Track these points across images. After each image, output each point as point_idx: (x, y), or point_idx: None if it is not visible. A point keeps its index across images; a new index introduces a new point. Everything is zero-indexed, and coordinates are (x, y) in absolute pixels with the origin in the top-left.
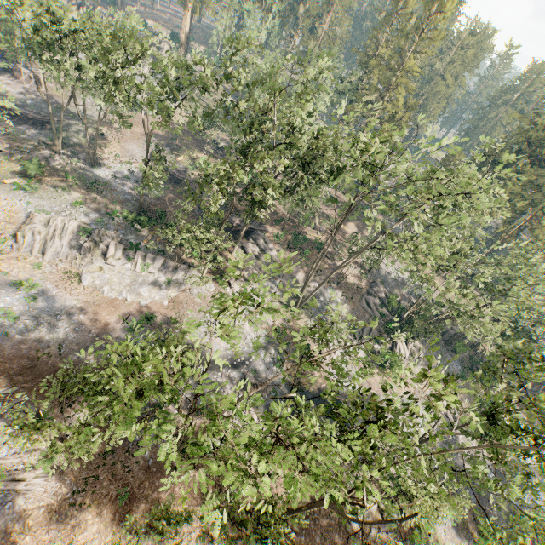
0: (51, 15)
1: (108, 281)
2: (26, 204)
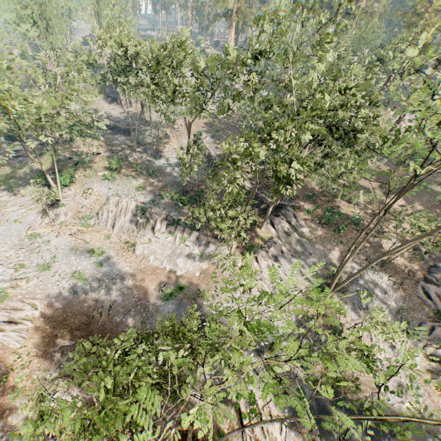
0: (122, 46)
1: (154, 251)
2: (108, 190)
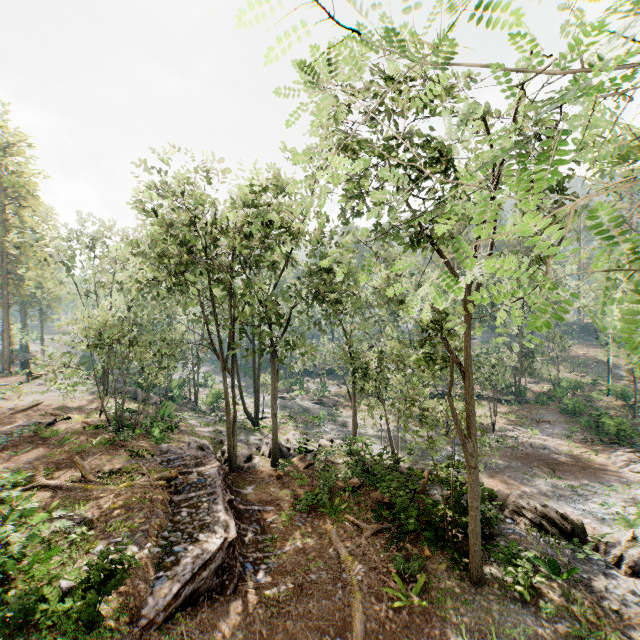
0: None
1: None
2: None
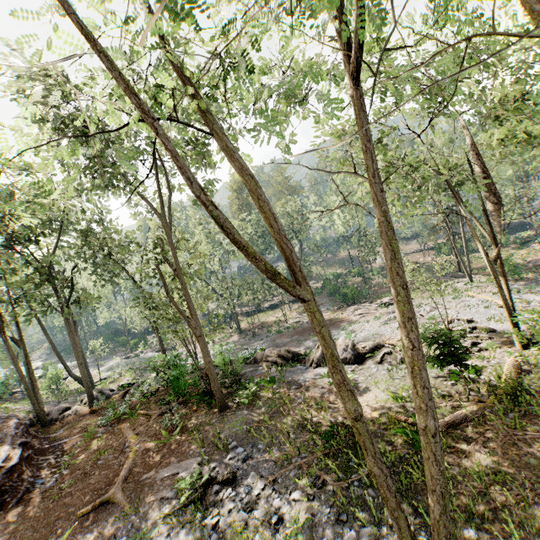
0: None
1: None
2: None
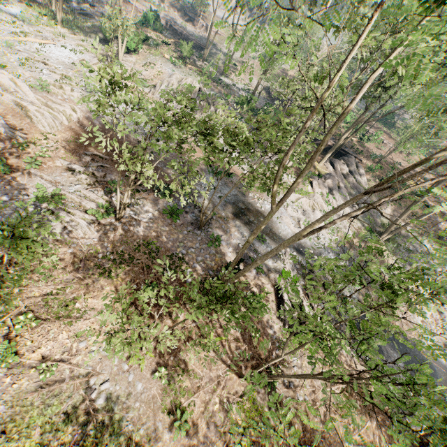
0: None
1: None
2: (171, 71)
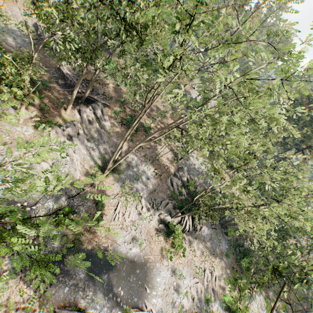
0: None
1: None
2: None
